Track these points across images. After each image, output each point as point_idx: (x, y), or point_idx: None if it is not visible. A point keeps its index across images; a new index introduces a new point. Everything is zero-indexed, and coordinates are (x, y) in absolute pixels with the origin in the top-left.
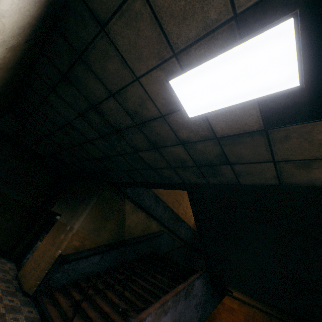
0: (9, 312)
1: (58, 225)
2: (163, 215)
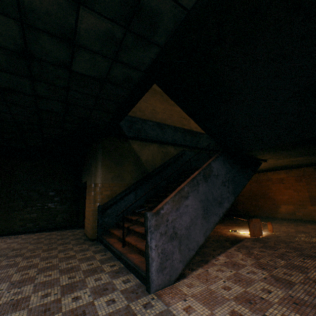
0: (79, 253)
1: (88, 189)
2: (175, 137)
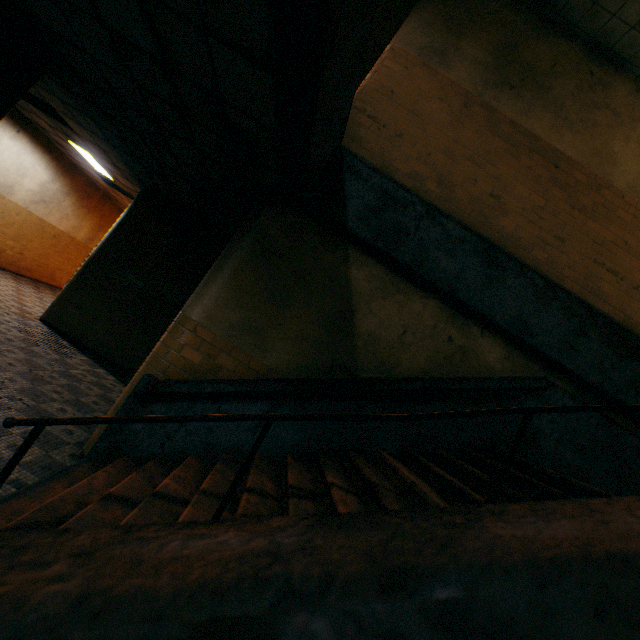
0: None
1: None
2: (531, 318)
